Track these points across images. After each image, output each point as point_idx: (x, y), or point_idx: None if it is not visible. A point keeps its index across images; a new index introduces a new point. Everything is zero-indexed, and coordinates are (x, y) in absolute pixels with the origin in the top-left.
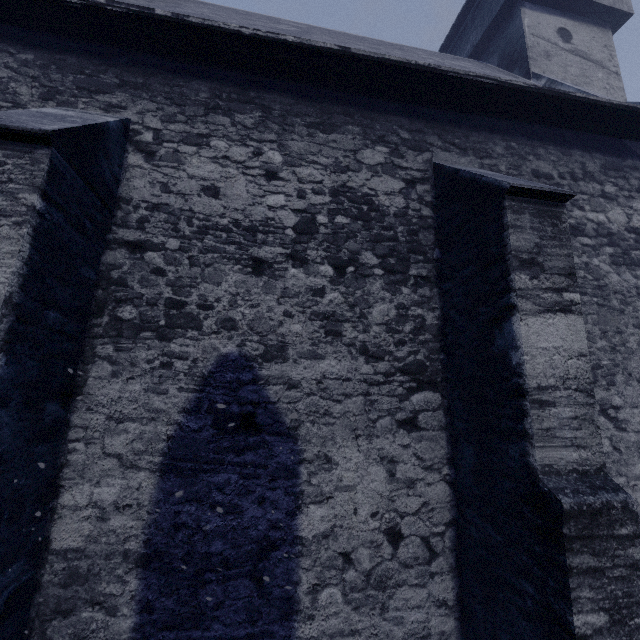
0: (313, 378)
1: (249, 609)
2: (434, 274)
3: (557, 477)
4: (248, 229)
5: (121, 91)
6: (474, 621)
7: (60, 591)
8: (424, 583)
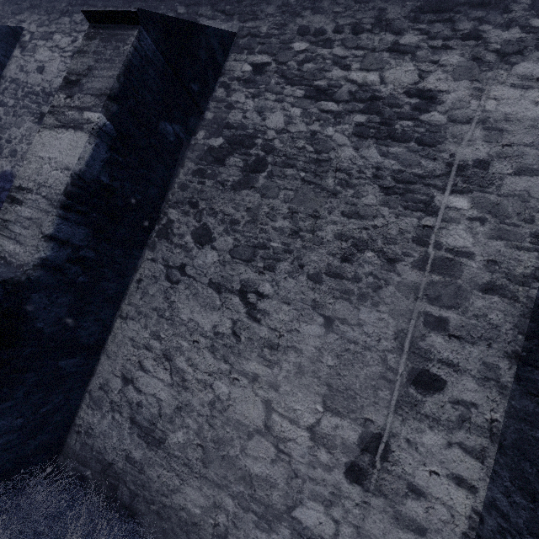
0: None
1: None
2: None
3: None
4: (47, 94)
5: (28, 11)
6: None
7: None
8: None
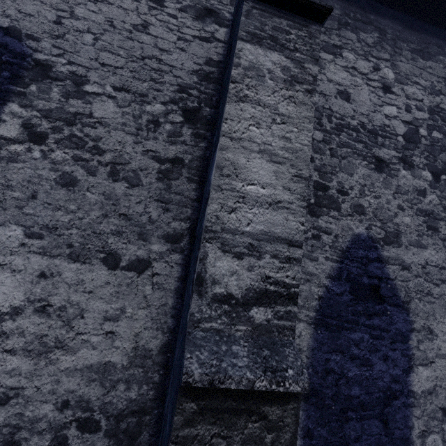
0: (419, 263)
1: (378, 444)
2: None
3: None
4: (371, 132)
5: None
6: None
7: None
8: None
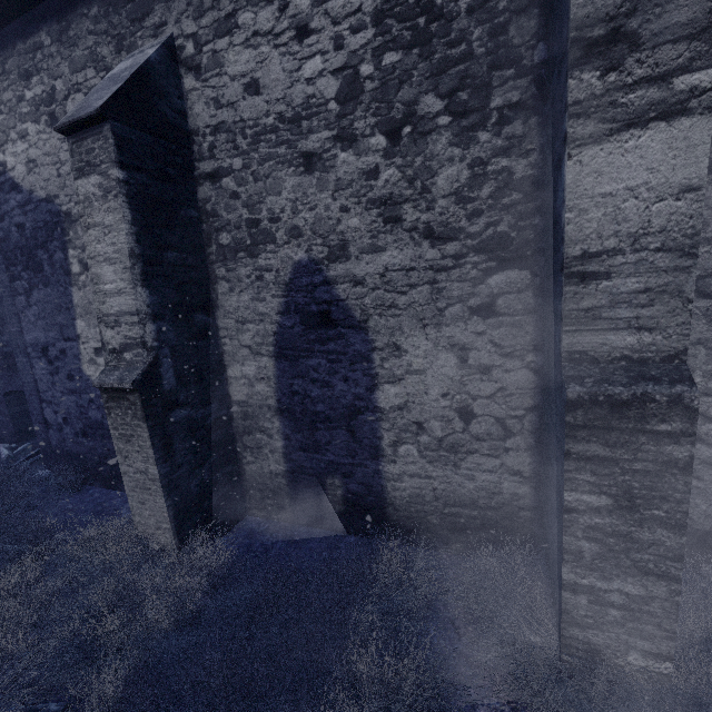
0: (376, 273)
1: (348, 449)
2: (532, 93)
3: (590, 365)
4: (292, 120)
5: (157, 3)
6: (544, 491)
7: (243, 422)
8: (497, 455)
